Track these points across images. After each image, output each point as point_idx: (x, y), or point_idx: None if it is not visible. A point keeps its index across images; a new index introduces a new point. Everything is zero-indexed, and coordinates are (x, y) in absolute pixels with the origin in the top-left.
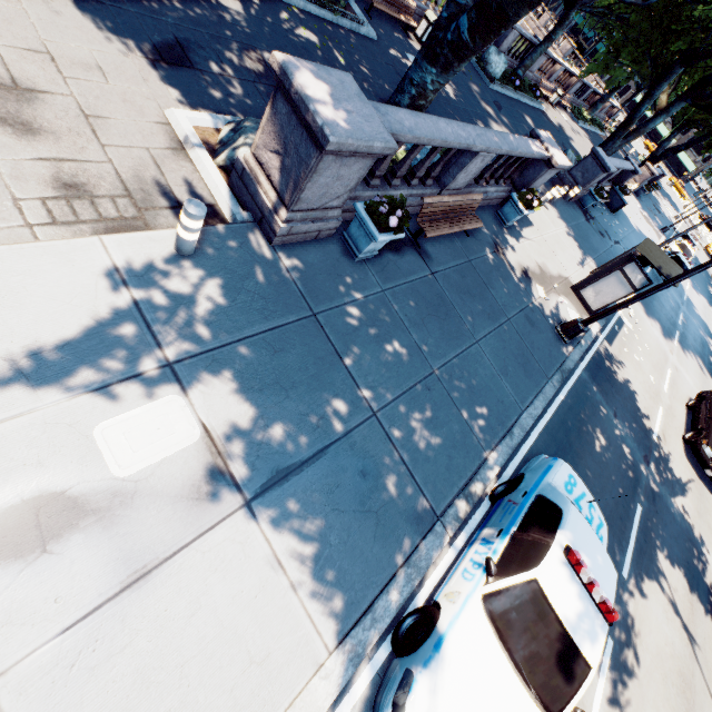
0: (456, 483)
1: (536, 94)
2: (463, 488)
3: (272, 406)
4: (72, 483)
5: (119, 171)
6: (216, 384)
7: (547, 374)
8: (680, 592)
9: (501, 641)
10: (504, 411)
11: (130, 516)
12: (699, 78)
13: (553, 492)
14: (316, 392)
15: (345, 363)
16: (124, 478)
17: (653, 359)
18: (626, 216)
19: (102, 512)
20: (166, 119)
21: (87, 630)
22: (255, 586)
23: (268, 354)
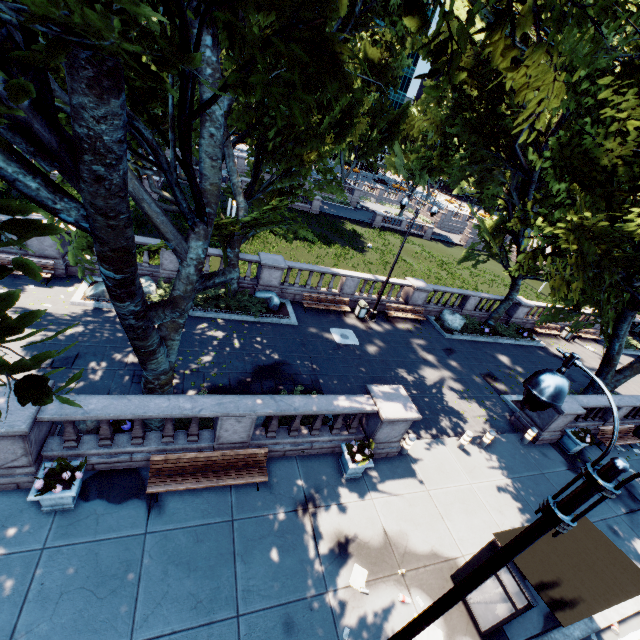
0: None
1: (523, 334)
2: None
3: None
4: None
5: None
6: None
7: None
8: None
9: None
10: None
11: None
12: None
13: None
14: None
15: None
16: None
17: None
18: None
19: None
20: None
21: None
22: None
23: None
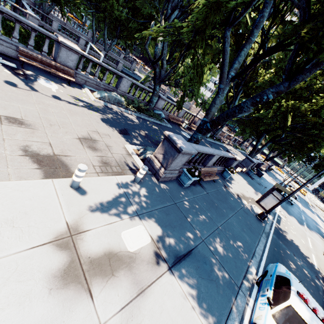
0: (241, 273)
1: (221, 141)
2: (244, 276)
3: (170, 233)
4: (117, 251)
5: (116, 160)
6: (152, 223)
7: (259, 233)
8: None
9: None
10: (249, 246)
11: (135, 266)
12: (271, 136)
13: (282, 273)
14: (182, 229)
15: (188, 220)
16: (131, 252)
17: (299, 233)
18: (265, 178)
19: (127, 263)
20: (125, 147)
21: (128, 310)
22: (180, 304)
23: (165, 215)
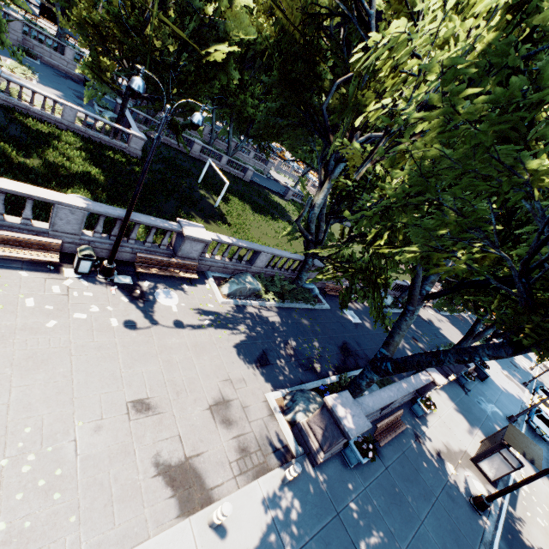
0: None
1: None
2: None
3: None
4: None
5: (256, 435)
6: None
7: (474, 547)
8: None
9: None
10: None
11: None
12: None
13: None
14: None
15: None
16: None
17: None
18: (492, 379)
19: None
20: (265, 398)
21: None
22: None
23: (324, 547)
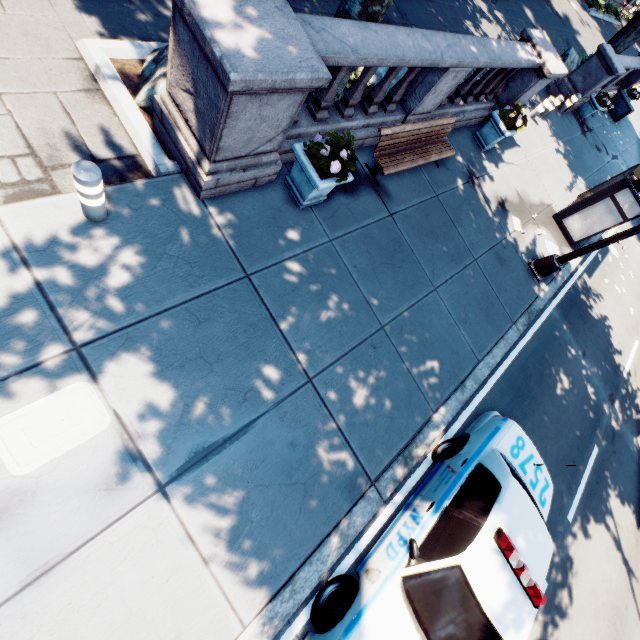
0: (396, 445)
1: None
2: (403, 450)
3: (193, 383)
4: None
5: (20, 125)
6: (130, 365)
7: (512, 317)
8: (626, 529)
9: (417, 621)
10: (458, 363)
11: (31, 514)
12: None
13: (495, 462)
14: (245, 362)
15: (280, 327)
16: (23, 476)
17: (636, 289)
18: (631, 124)
19: None
20: (78, 53)
21: None
22: (167, 571)
23: (191, 326)
